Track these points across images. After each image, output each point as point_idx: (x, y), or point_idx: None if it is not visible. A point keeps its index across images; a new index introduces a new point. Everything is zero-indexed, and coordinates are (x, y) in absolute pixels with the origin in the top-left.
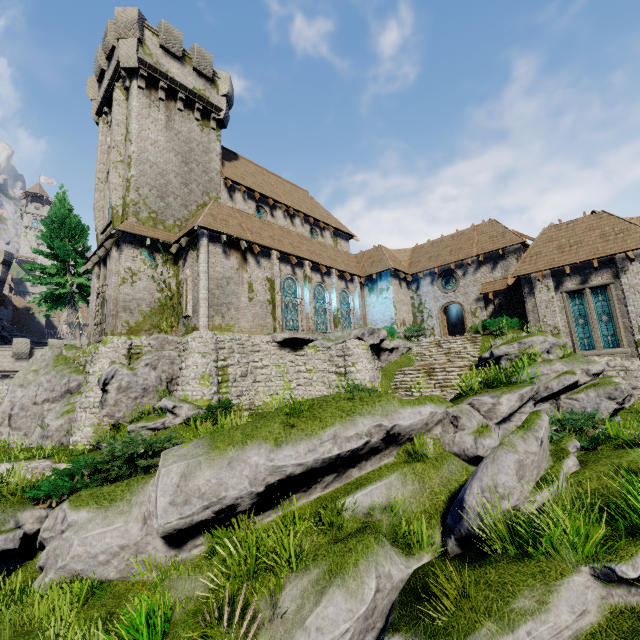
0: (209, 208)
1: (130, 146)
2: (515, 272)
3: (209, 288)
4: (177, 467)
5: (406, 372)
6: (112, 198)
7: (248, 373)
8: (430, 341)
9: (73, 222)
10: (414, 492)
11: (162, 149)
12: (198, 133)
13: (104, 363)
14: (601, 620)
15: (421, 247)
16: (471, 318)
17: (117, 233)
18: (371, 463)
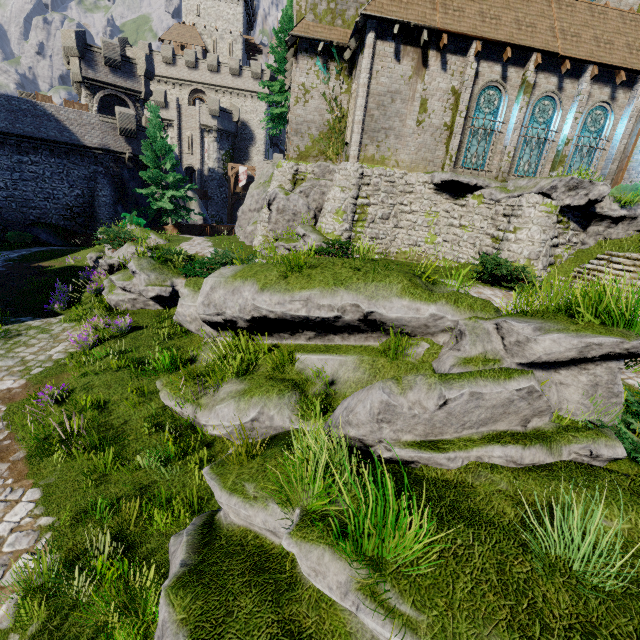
0: None
1: None
2: None
3: (367, 108)
4: (211, 281)
5: (614, 259)
6: None
7: (391, 216)
8: None
9: (289, 27)
10: (359, 380)
11: None
12: None
13: (274, 186)
14: (278, 548)
15: None
16: None
17: (291, 40)
18: (355, 338)
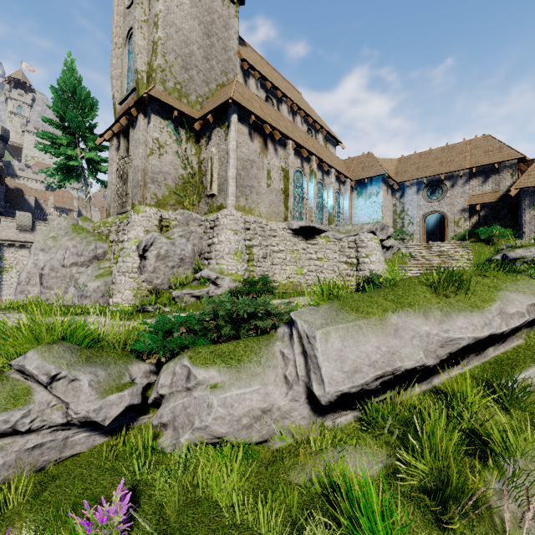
0: (235, 85)
1: (157, 3)
2: (519, 184)
3: (236, 168)
4: (334, 330)
5: (406, 268)
6: (137, 61)
7: (267, 255)
8: (418, 244)
9: (83, 93)
10: None
11: (187, 14)
12: (219, 4)
13: (139, 231)
14: None
15: (408, 158)
16: (453, 227)
17: (147, 98)
18: (504, 344)
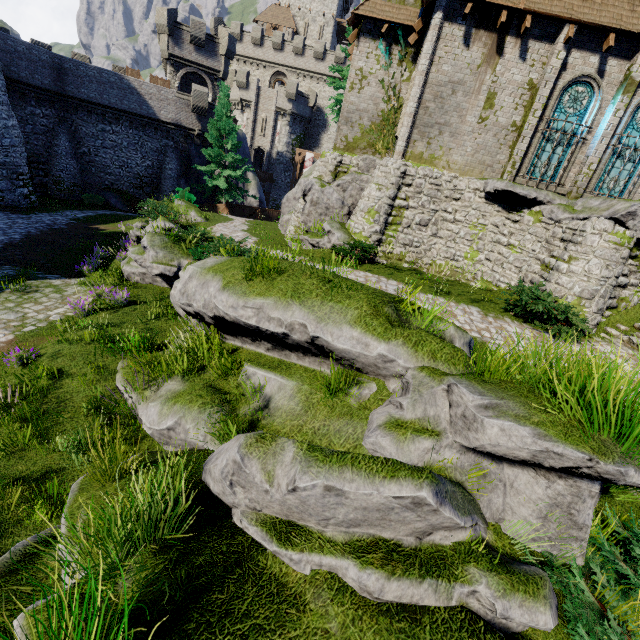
0: None
1: None
2: None
3: (422, 99)
4: (191, 269)
5: None
6: None
7: (430, 223)
8: None
9: None
10: (291, 411)
11: None
12: None
13: (314, 176)
14: None
15: None
16: None
17: (353, 20)
18: (310, 360)
